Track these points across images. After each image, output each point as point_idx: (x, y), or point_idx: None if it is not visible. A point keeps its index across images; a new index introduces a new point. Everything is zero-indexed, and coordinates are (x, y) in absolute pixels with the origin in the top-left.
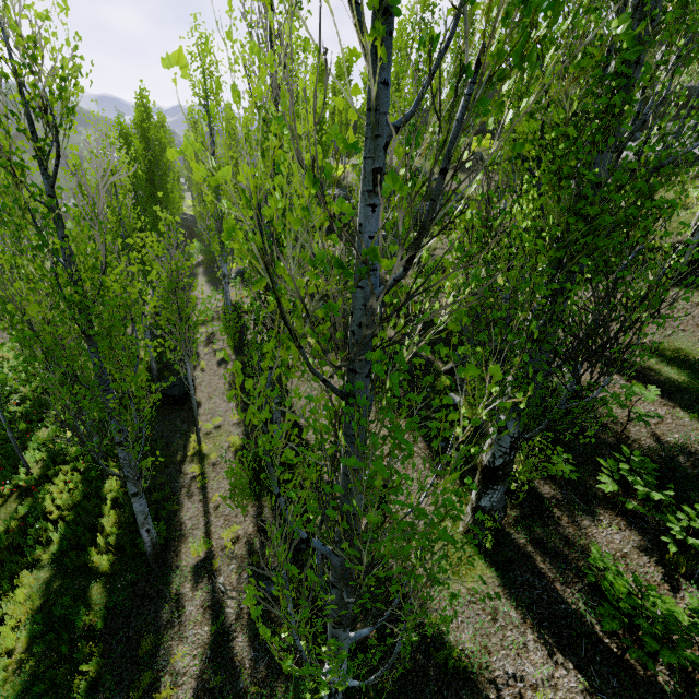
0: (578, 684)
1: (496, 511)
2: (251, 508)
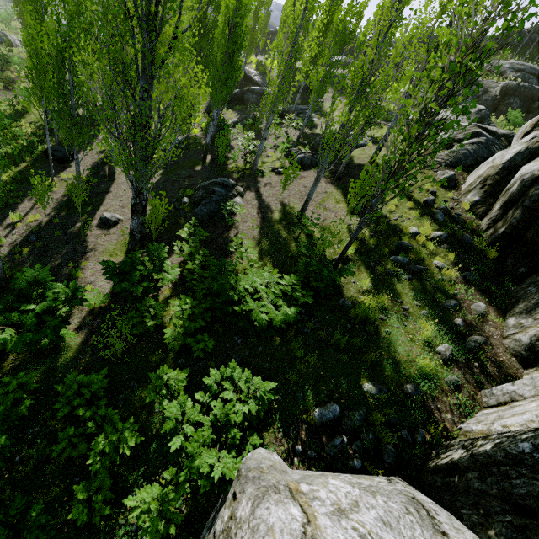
0: (109, 287)
1: (135, 232)
2: (53, 213)
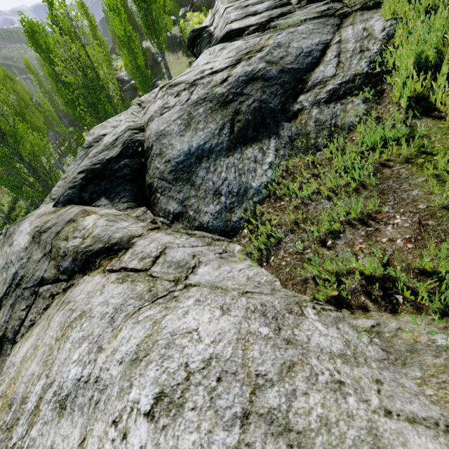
0: None
1: None
2: None
